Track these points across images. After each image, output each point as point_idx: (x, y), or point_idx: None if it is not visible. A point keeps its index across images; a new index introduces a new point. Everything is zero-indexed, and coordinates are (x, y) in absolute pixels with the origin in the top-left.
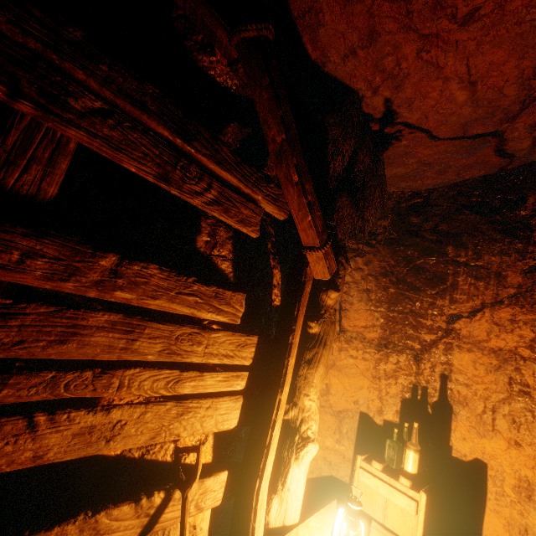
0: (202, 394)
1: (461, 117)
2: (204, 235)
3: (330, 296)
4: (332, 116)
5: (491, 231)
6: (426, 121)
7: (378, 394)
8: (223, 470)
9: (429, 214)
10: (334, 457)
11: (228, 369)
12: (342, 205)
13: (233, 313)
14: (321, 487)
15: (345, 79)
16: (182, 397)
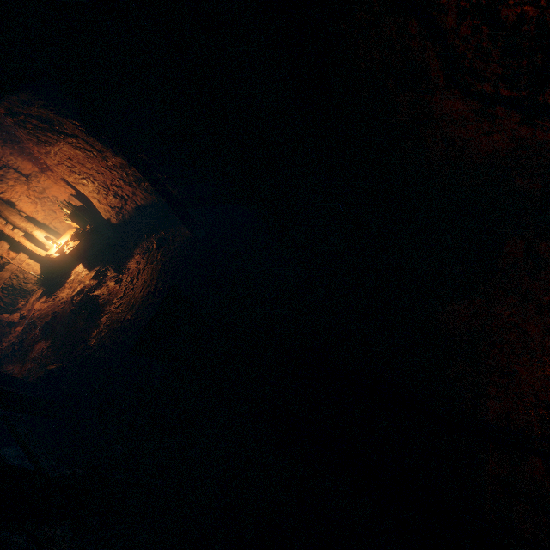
0: None
1: None
2: None
3: None
4: None
5: None
6: None
7: (64, 188)
8: (20, 253)
9: None
10: None
11: None
12: None
13: None
14: None
15: None
16: None
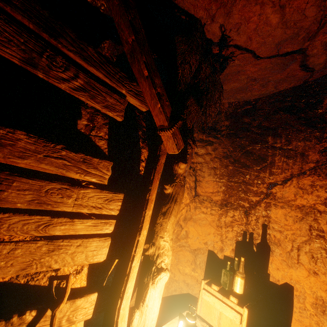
0: (79, 235)
1: (275, 38)
2: (84, 120)
3: (180, 166)
4: (181, 36)
5: (298, 125)
6: (251, 43)
7: (220, 238)
8: (93, 292)
9: (256, 116)
10: (190, 280)
11: (101, 218)
12: (190, 103)
13: (100, 175)
14: (181, 300)
15: (191, 10)
16: (63, 238)
